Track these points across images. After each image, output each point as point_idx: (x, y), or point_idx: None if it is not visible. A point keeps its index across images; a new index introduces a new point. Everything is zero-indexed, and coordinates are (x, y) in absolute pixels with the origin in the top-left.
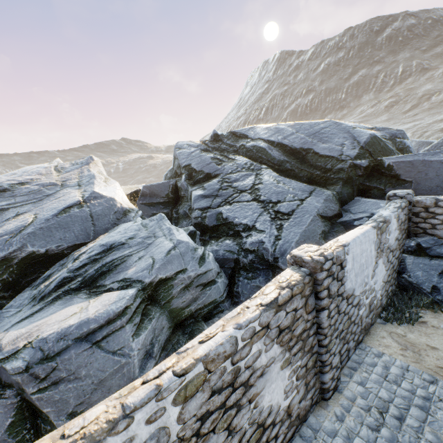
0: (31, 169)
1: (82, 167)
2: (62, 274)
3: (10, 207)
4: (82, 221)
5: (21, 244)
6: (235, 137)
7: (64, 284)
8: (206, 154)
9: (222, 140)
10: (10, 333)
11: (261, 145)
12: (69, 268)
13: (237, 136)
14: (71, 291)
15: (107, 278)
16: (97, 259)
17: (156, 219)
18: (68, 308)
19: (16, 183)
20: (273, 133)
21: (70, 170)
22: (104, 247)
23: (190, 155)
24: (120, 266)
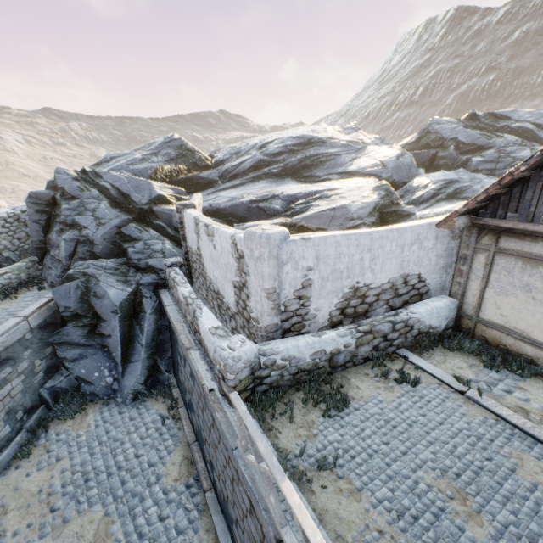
0: (315, 129)
1: (357, 131)
2: (428, 192)
3: (340, 154)
4: (404, 167)
5: (391, 173)
6: (494, 118)
7: (434, 196)
8: (471, 130)
9: (479, 120)
10: (433, 210)
11: (529, 127)
12: (432, 189)
13: (496, 118)
14: (443, 200)
15: (464, 195)
16: (446, 187)
17: (461, 171)
18: (461, 202)
19: (326, 137)
20: (538, 118)
21: (349, 133)
22: (447, 181)
23: (453, 130)
24: (467, 190)
